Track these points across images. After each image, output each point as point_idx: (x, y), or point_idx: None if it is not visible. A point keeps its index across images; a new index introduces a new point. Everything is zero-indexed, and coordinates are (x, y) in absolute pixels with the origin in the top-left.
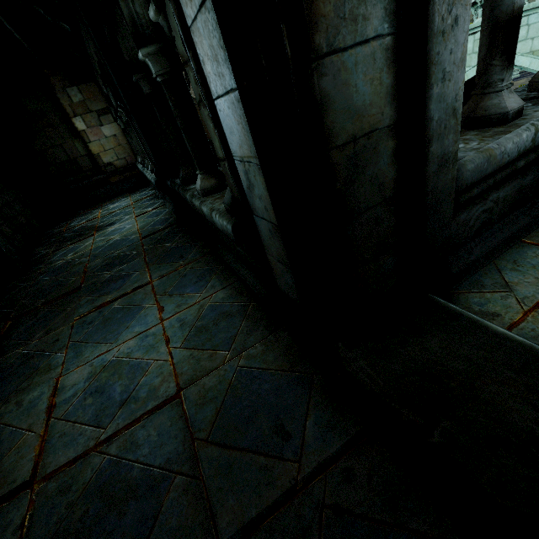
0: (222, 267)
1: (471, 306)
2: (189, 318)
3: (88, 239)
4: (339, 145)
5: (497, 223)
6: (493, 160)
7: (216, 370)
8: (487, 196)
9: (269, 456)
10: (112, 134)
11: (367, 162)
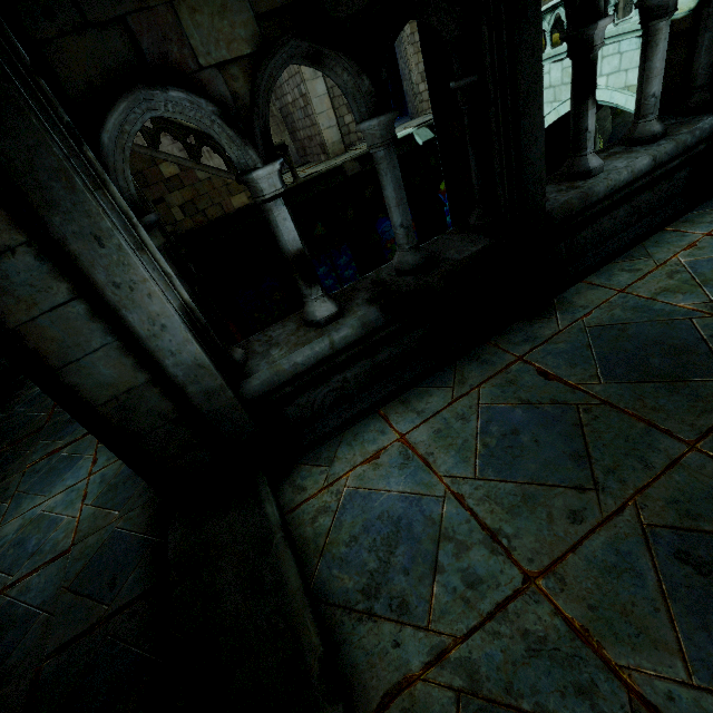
0: None
1: (296, 480)
2: (109, 474)
3: None
4: (103, 403)
5: (359, 394)
6: (285, 372)
7: (100, 530)
8: (328, 380)
9: (96, 601)
10: None
11: (137, 405)
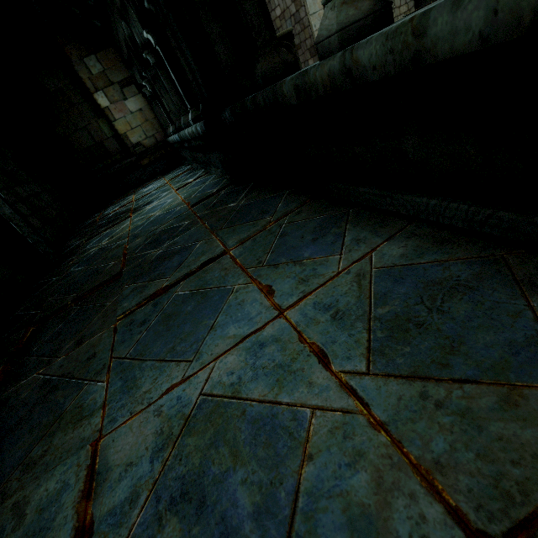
0: (354, 210)
1: None
2: (344, 302)
3: (124, 221)
4: None
5: None
6: None
7: None
8: None
9: None
10: (137, 108)
11: None
